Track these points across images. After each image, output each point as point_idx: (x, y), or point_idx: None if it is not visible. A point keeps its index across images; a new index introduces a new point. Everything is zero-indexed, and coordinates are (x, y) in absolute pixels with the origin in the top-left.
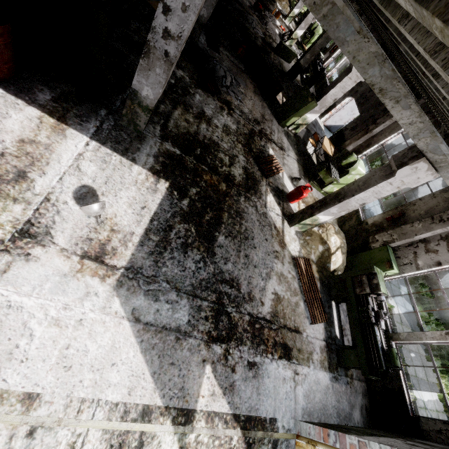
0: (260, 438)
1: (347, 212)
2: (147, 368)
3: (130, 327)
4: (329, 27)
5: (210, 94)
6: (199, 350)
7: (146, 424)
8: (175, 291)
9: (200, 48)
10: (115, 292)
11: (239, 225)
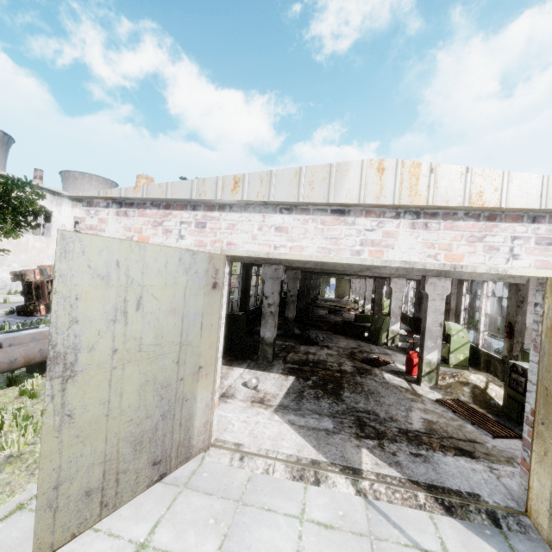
0: (460, 503)
1: (440, 338)
2: (308, 443)
3: (289, 426)
4: (326, 267)
5: (310, 345)
6: (350, 440)
7: (317, 466)
8: (316, 414)
9: (297, 334)
10: (274, 413)
11: (361, 388)
